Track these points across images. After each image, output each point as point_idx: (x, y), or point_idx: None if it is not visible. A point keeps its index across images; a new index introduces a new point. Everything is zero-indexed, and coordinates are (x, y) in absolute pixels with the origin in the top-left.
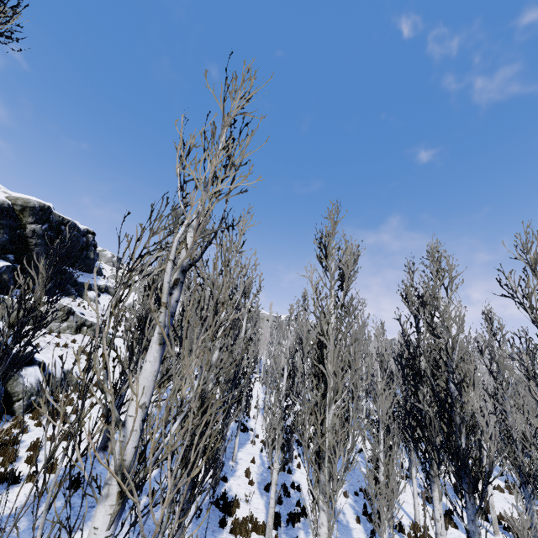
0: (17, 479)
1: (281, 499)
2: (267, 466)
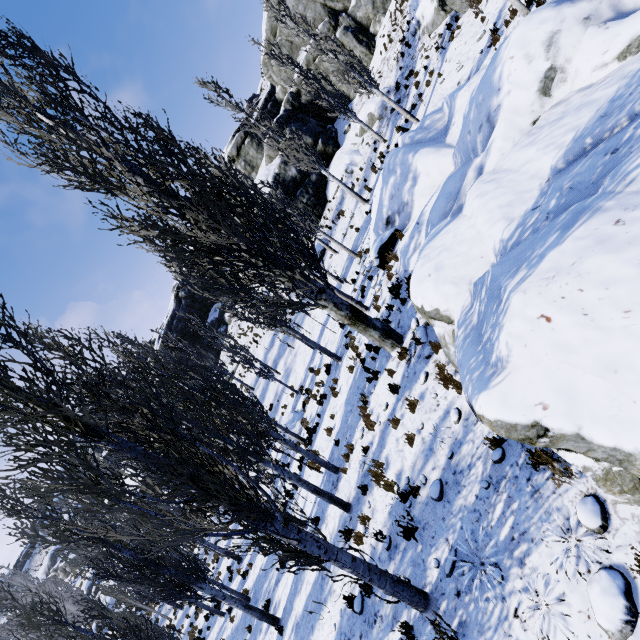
0: None
1: (207, 619)
2: (232, 563)
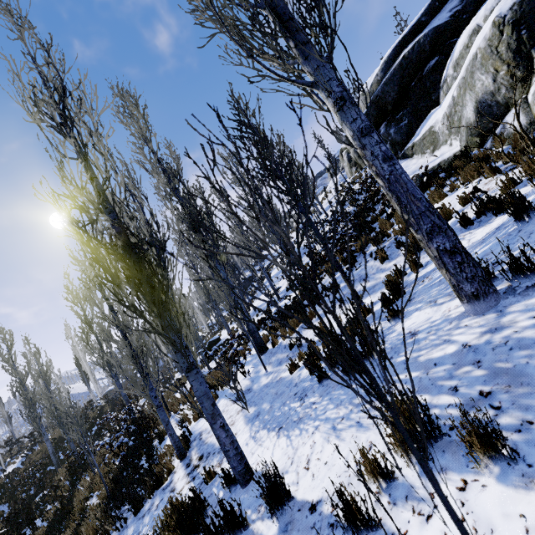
0: (500, 206)
1: None
2: None
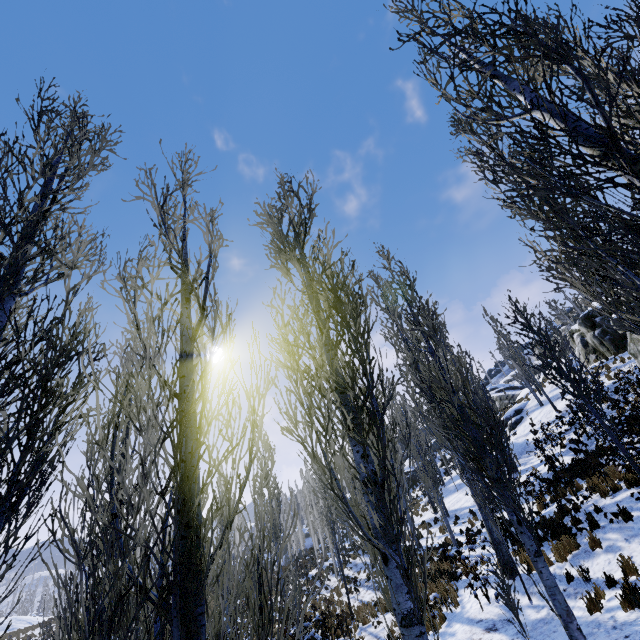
0: None
1: None
2: None
